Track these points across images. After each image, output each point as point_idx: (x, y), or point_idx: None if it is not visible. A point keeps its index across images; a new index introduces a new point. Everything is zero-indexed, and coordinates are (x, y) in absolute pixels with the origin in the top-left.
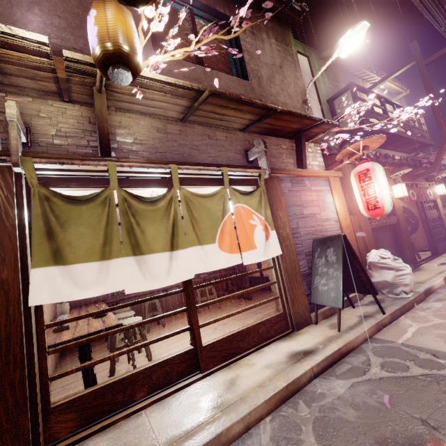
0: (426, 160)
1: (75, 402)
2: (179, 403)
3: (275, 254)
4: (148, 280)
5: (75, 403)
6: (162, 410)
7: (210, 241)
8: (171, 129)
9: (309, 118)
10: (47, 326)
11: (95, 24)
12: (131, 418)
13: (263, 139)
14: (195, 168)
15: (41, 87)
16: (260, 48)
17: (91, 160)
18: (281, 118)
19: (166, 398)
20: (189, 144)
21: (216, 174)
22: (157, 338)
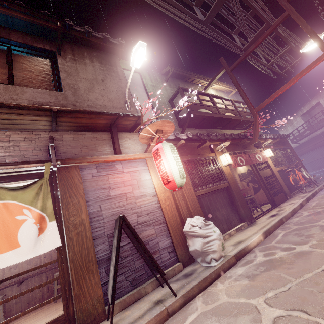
0: (248, 133)
1: None
2: None
3: (51, 247)
4: None
5: None
6: None
7: None
8: None
9: (103, 113)
10: None
11: None
12: None
13: (75, 134)
14: None
15: None
16: (81, 69)
17: None
18: (76, 116)
19: None
20: None
21: None
22: None
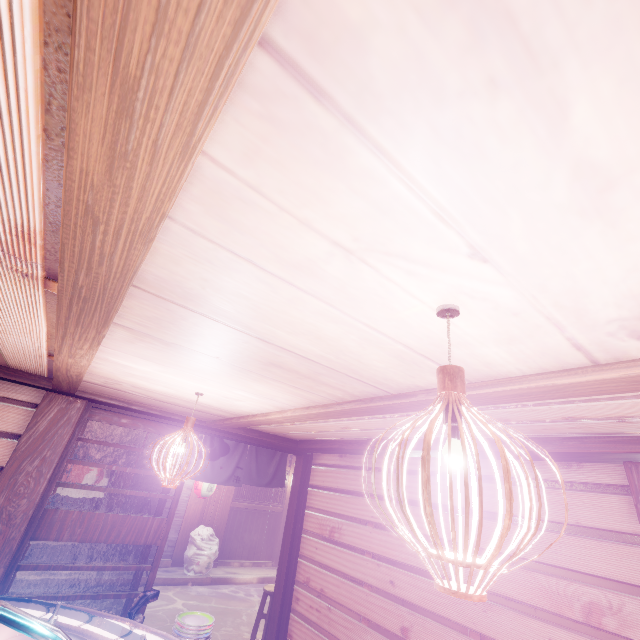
0: None
1: None
2: None
3: (93, 496)
4: None
5: None
6: None
7: None
8: None
9: None
10: None
11: None
12: None
13: None
14: None
15: None
16: None
17: None
18: None
19: None
20: None
21: None
22: None
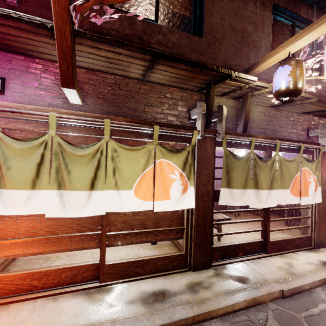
0: None
1: (219, 248)
2: (263, 265)
3: (317, 201)
4: (257, 202)
5: (219, 248)
6: (256, 265)
7: (286, 187)
8: (271, 113)
9: None
10: (213, 212)
11: (290, 76)
12: (240, 263)
13: (320, 120)
14: (288, 143)
15: (221, 90)
16: None
17: (243, 135)
18: None
19: (252, 260)
20: (278, 123)
21: (293, 146)
22: (249, 230)
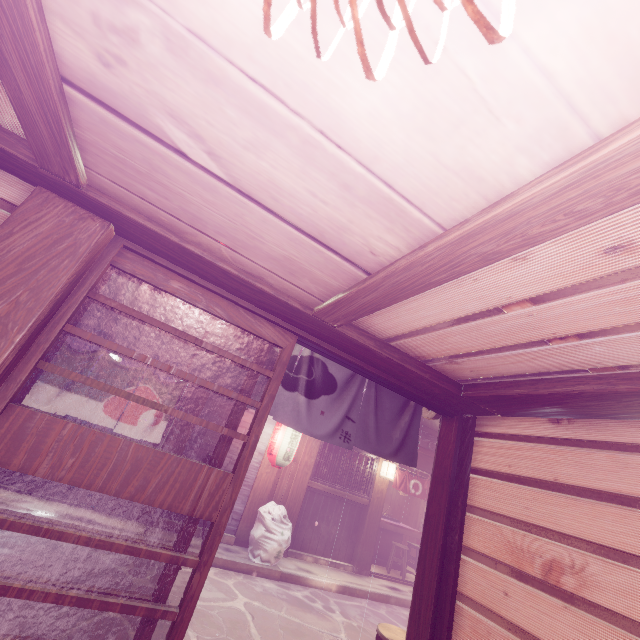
0: None
1: None
2: None
3: (152, 440)
4: (31, 399)
5: None
6: None
7: (99, 399)
8: None
9: None
10: None
11: None
12: None
13: None
14: None
15: None
16: None
17: None
18: None
19: None
20: None
21: None
22: None
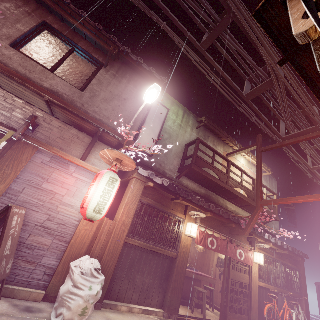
0: (243, 221)
1: None
2: None
3: None
4: None
5: None
6: None
7: None
8: None
9: (87, 121)
10: None
11: None
12: None
13: (63, 125)
14: None
15: None
16: (114, 84)
17: None
18: (66, 112)
19: None
20: None
21: None
22: None
